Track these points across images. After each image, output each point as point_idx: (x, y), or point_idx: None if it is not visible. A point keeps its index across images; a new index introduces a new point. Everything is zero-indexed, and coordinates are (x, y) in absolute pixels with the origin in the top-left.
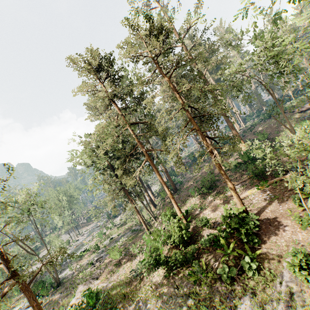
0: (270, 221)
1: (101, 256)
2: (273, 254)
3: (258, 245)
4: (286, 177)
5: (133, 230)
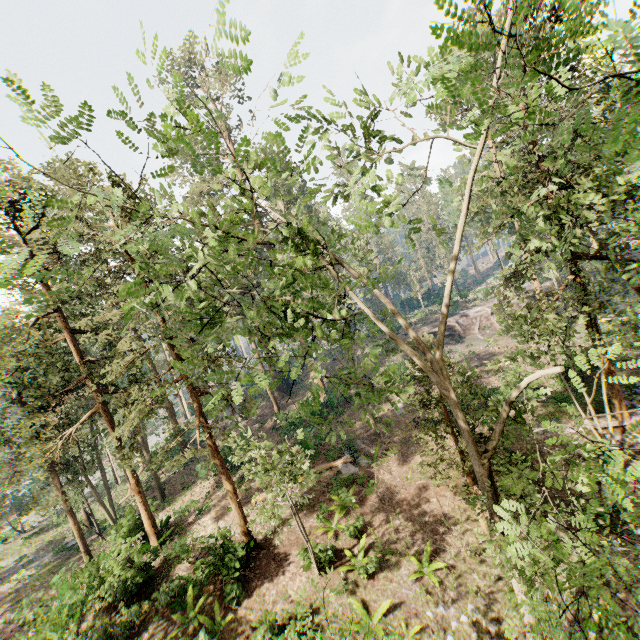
0: (277, 551)
1: None
2: (250, 618)
3: (240, 601)
4: (337, 463)
5: (62, 548)
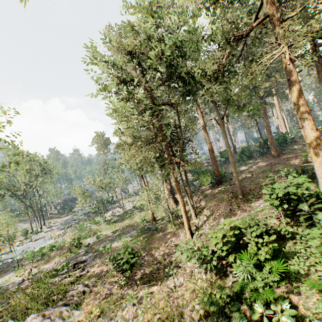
0: None
1: (84, 261)
2: None
3: None
4: None
5: (143, 228)
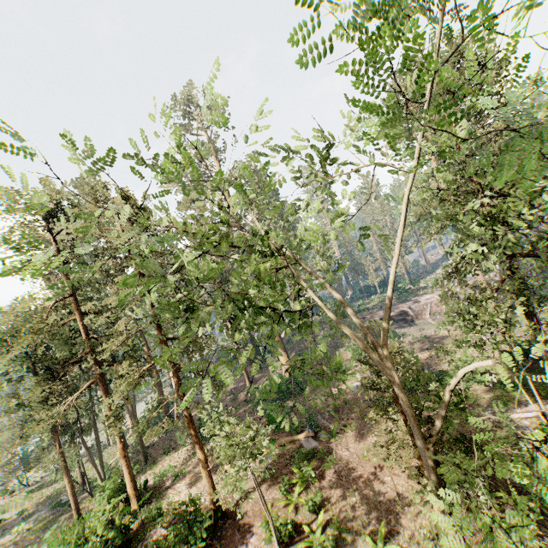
0: (242, 521)
1: None
2: None
3: None
4: (300, 437)
5: (57, 503)
